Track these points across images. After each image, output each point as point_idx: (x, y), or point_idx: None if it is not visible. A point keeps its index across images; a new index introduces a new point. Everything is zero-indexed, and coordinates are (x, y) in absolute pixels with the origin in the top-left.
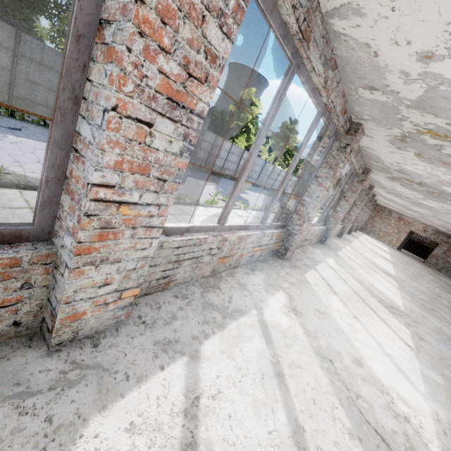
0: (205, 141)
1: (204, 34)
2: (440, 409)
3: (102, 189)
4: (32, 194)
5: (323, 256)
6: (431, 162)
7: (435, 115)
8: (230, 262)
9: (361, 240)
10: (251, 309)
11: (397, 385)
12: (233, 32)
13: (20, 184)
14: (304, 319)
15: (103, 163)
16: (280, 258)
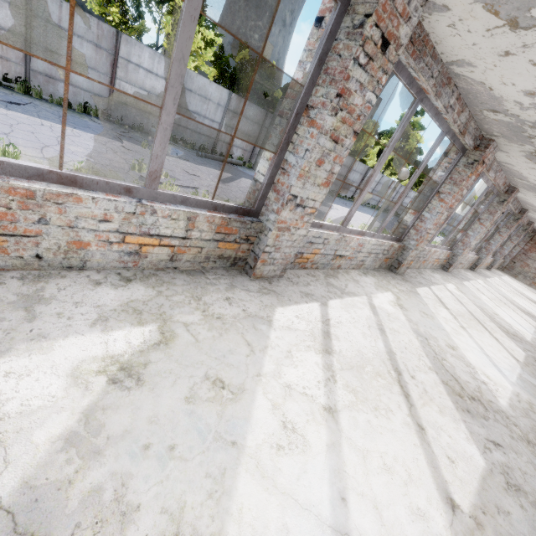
0: None
1: None
2: None
3: None
4: None
5: (372, 287)
6: None
7: None
8: (36, 251)
9: (493, 282)
10: None
11: None
12: None
13: None
14: (126, 396)
15: None
16: (246, 275)
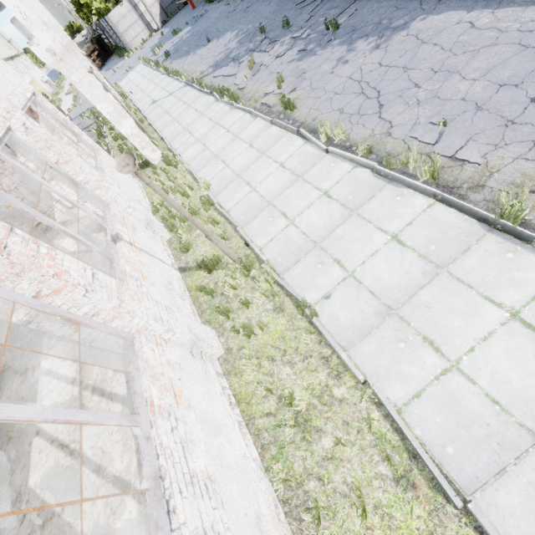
0: None
1: None
2: None
3: None
4: (438, 212)
5: None
6: None
7: None
8: None
9: None
10: (141, 482)
11: None
12: None
13: (439, 193)
14: None
15: None
16: None
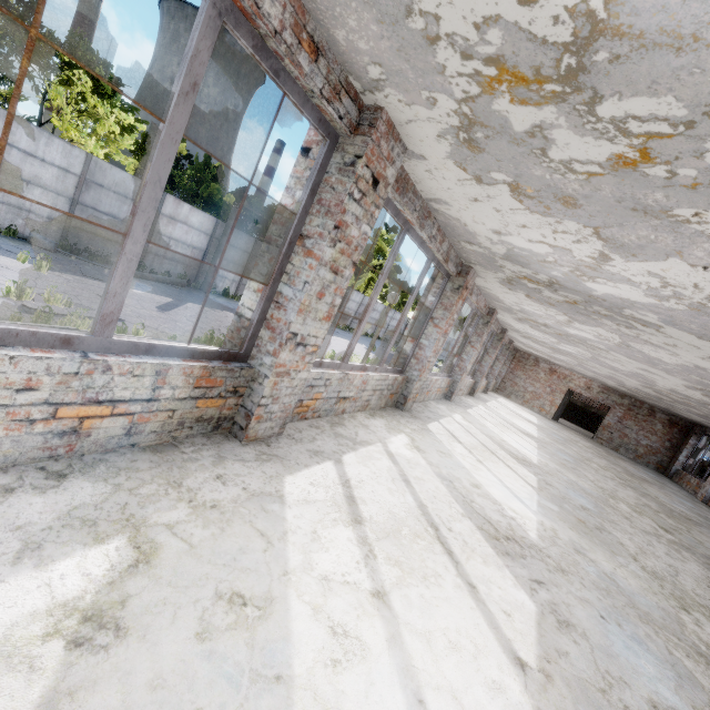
0: (235, 249)
1: None
2: None
3: None
4: None
5: (384, 431)
6: (545, 208)
7: None
8: None
9: (492, 405)
10: None
11: None
12: None
13: None
14: (104, 661)
15: None
16: (236, 439)
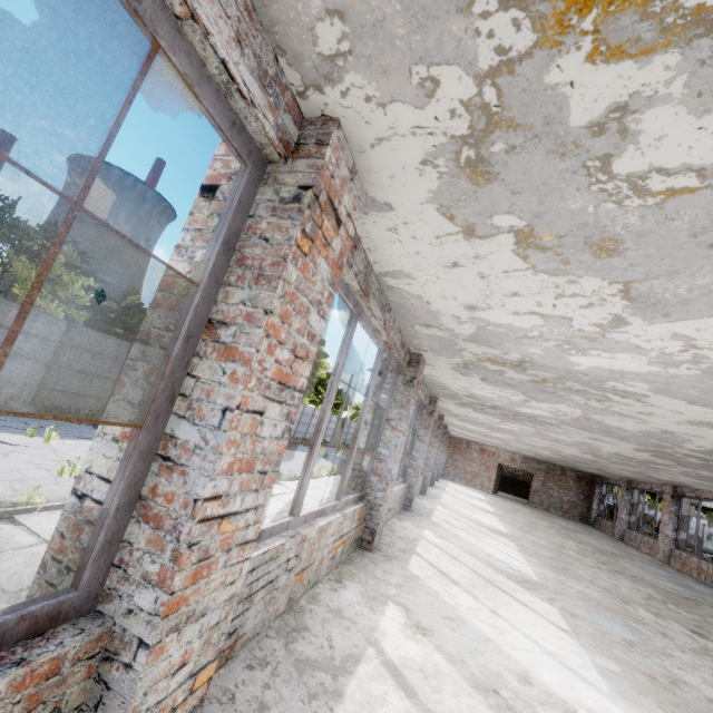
0: None
1: (308, 321)
2: (634, 709)
3: (211, 503)
4: None
5: (416, 529)
6: (498, 385)
7: (489, 347)
8: (309, 577)
9: (450, 492)
10: (366, 648)
11: (579, 694)
12: (326, 313)
13: None
14: (437, 638)
15: (218, 469)
16: (366, 550)
